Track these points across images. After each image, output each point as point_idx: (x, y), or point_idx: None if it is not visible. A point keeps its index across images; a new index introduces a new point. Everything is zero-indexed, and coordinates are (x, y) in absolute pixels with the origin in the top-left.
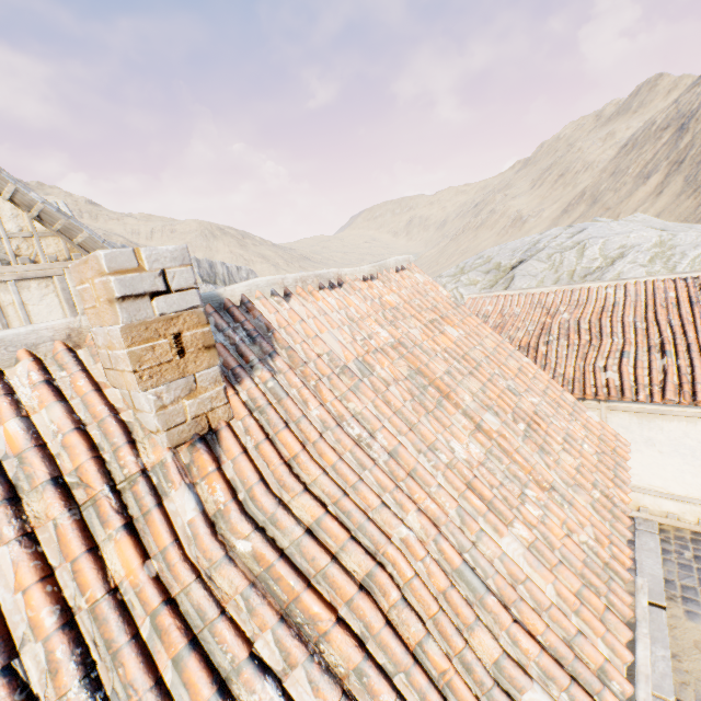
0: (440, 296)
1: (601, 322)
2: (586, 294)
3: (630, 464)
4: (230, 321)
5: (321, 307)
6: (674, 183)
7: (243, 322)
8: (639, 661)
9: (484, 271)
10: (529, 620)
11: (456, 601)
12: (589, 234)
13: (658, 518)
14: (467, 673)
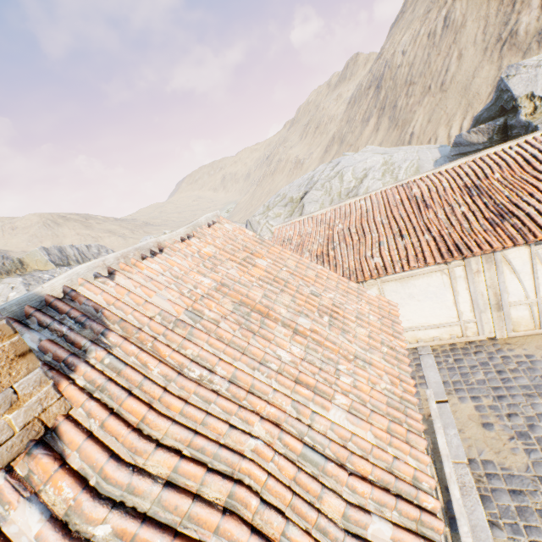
0: (248, 236)
1: (362, 225)
2: (349, 208)
3: (405, 314)
4: (55, 314)
5: (147, 274)
6: (383, 122)
7: (69, 312)
8: (440, 447)
9: (283, 205)
10: (360, 467)
11: (304, 482)
12: (343, 165)
13: (430, 343)
14: (324, 536)
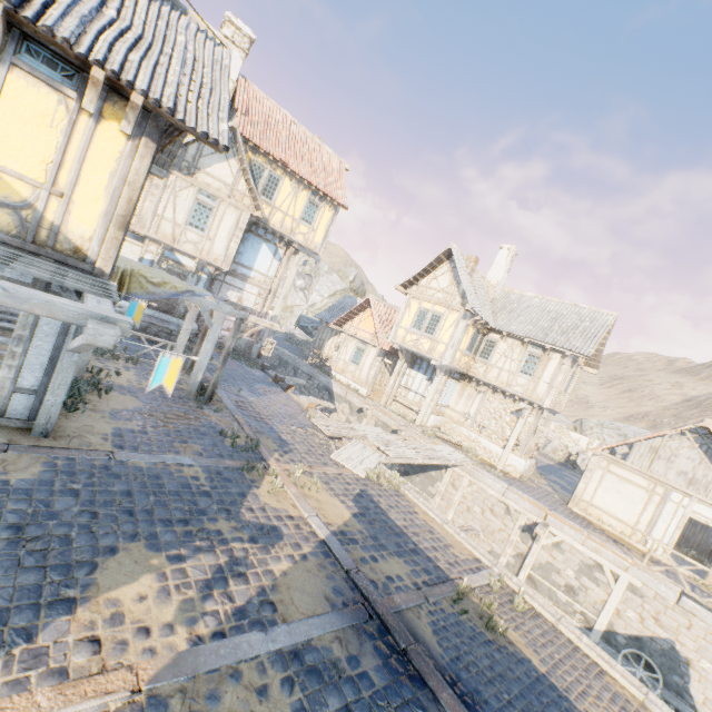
0: None
1: None
2: None
3: None
4: None
5: None
6: None
7: None
8: None
9: (617, 433)
10: None
11: None
12: None
13: None
14: None
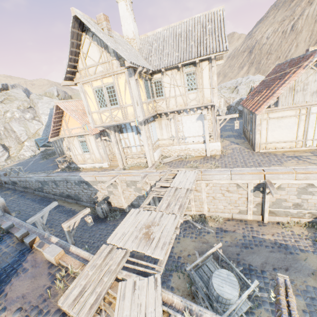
0: None
1: None
2: None
3: None
4: None
5: None
6: (252, 70)
7: None
8: None
9: (226, 89)
10: None
11: None
12: (252, 79)
13: None
14: None
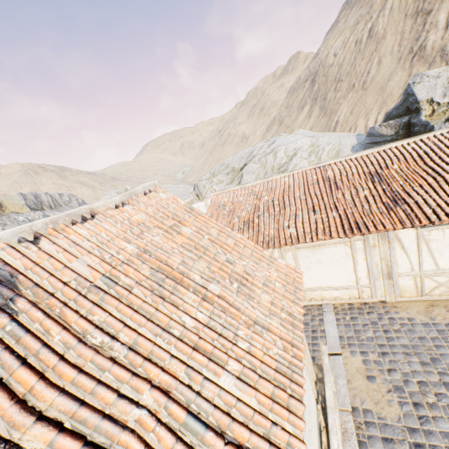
0: (179, 205)
1: (284, 199)
2: (275, 182)
3: (313, 276)
4: None
5: (73, 239)
6: (315, 110)
7: None
8: (327, 399)
9: (226, 173)
10: (239, 434)
11: None
12: (278, 144)
13: (332, 301)
14: None
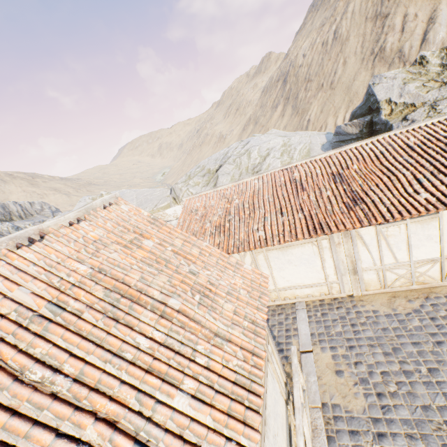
0: (142, 217)
1: (254, 201)
2: (245, 185)
3: (285, 276)
4: None
5: (17, 265)
6: (288, 109)
7: None
8: (295, 400)
9: (202, 175)
10: None
11: None
12: (252, 144)
13: (305, 299)
14: None
